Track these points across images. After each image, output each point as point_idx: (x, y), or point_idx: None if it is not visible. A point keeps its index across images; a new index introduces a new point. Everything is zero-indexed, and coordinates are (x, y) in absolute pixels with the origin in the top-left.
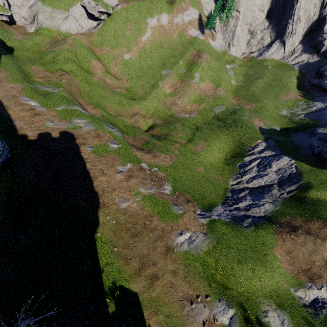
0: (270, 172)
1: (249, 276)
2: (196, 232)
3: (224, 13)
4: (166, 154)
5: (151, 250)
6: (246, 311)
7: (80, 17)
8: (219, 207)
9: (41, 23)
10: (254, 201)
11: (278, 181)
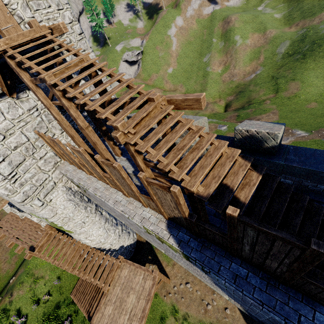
0: None
1: None
2: None
3: None
4: (265, 113)
5: None
6: None
7: (126, 69)
8: None
9: None
10: None
11: None
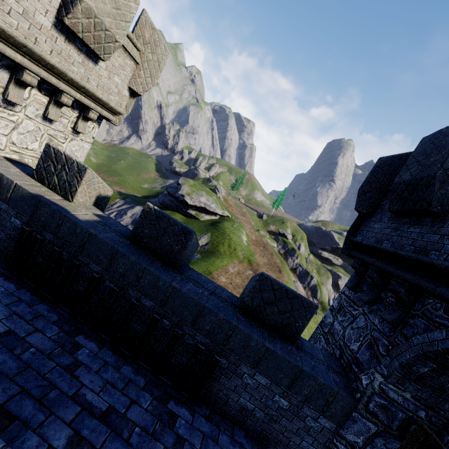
0: (126, 218)
1: None
2: None
3: None
4: None
5: None
6: None
7: None
8: None
9: None
10: None
11: (132, 222)
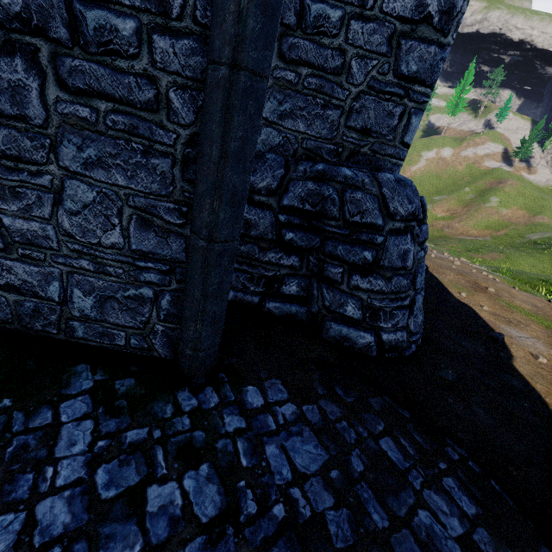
0: None
1: None
2: None
3: (549, 139)
4: None
5: None
6: None
7: None
8: None
9: None
10: None
11: None
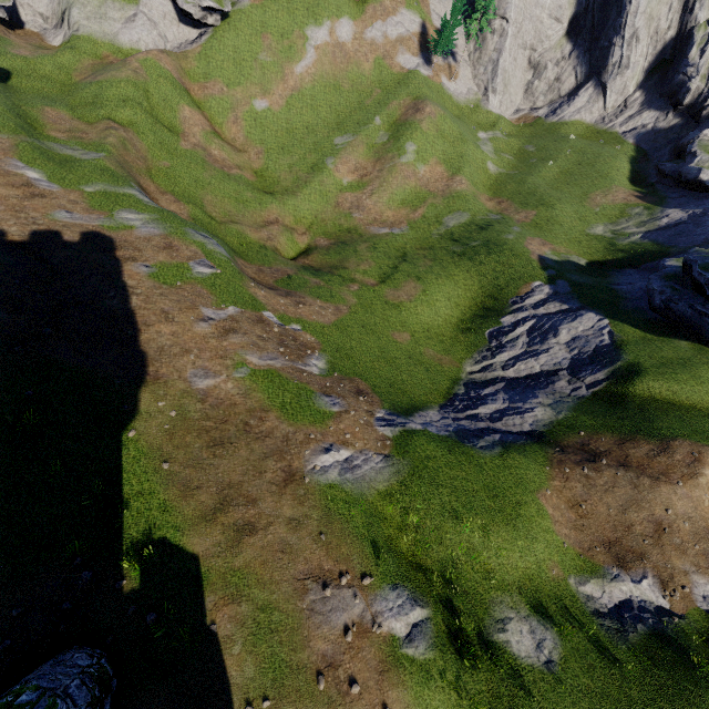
0: (555, 346)
1: (475, 546)
2: (366, 451)
3: (474, 21)
4: (327, 301)
5: (250, 474)
6: (456, 617)
7: (162, 18)
8: (433, 412)
9: (76, 26)
10: (513, 402)
11: (570, 362)
